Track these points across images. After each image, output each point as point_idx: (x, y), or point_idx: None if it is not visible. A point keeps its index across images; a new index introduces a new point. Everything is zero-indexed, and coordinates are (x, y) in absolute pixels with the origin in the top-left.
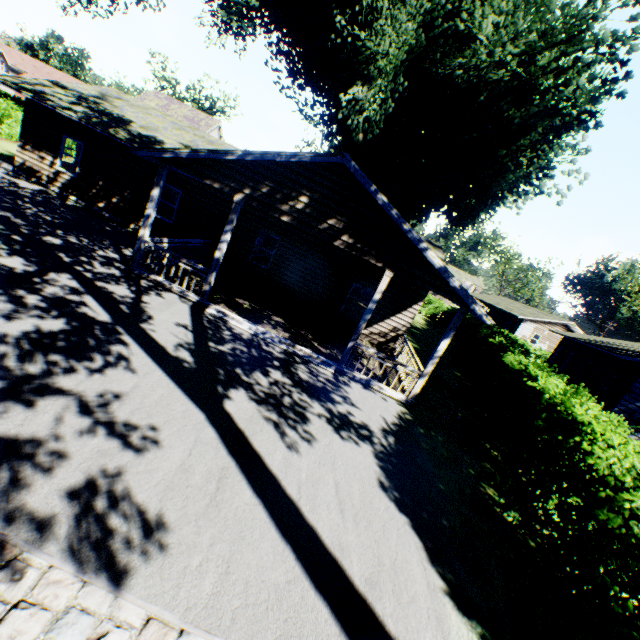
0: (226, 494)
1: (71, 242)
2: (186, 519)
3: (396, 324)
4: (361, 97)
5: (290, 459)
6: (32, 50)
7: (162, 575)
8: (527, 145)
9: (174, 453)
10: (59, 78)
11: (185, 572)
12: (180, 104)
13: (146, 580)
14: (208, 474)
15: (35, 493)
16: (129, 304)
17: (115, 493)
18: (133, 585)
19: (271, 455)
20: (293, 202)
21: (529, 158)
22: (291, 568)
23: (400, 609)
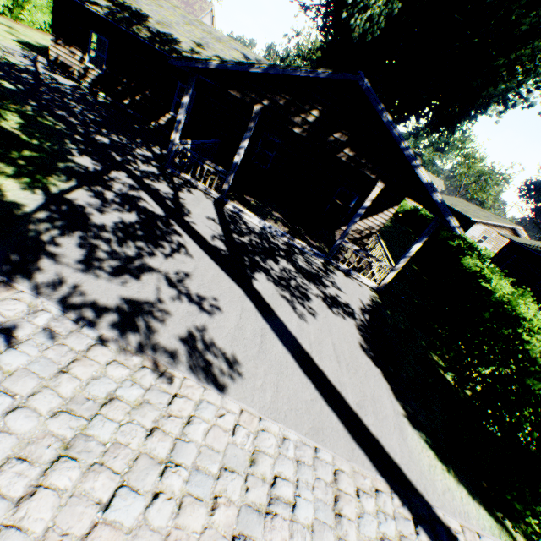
0: (267, 345)
1: (115, 141)
2: (248, 358)
3: (371, 224)
4: None
5: (302, 326)
6: None
7: (243, 388)
8: (527, 54)
9: (231, 317)
10: None
11: (254, 388)
12: None
13: (235, 390)
14: (254, 332)
15: (162, 336)
16: (172, 200)
17: (204, 339)
18: (229, 392)
19: (290, 322)
20: (305, 115)
21: (526, 69)
22: (312, 392)
23: (377, 422)
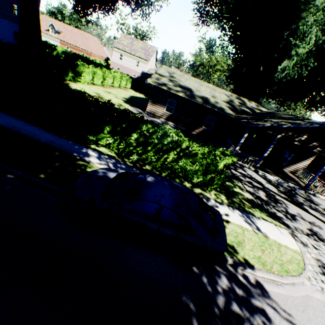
0: None
1: None
2: None
3: (301, 165)
4: (285, 65)
5: None
6: (54, 15)
7: None
8: None
9: (324, 228)
10: (76, 32)
11: None
12: (137, 40)
13: None
14: None
15: None
16: (251, 177)
17: None
18: None
19: None
20: (300, 137)
21: None
22: None
23: None
